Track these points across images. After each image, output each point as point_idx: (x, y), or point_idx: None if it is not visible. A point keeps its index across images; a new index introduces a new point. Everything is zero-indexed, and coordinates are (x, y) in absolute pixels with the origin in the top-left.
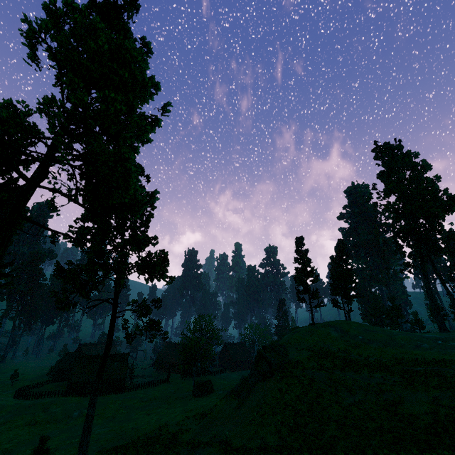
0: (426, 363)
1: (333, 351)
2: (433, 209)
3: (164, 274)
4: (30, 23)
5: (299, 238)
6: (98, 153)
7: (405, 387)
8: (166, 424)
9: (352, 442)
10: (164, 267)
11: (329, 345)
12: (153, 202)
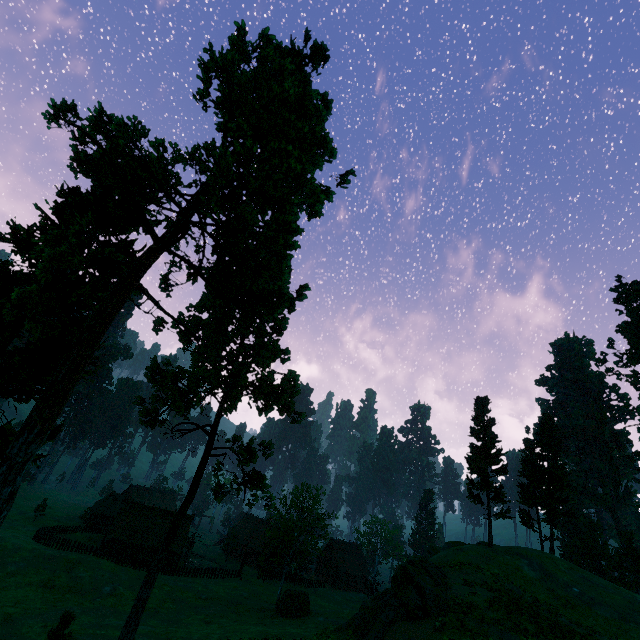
0: None
1: (528, 602)
2: None
3: (291, 406)
4: (213, 53)
5: (482, 399)
6: (247, 221)
7: None
8: None
9: None
10: None
11: (520, 590)
12: (300, 300)
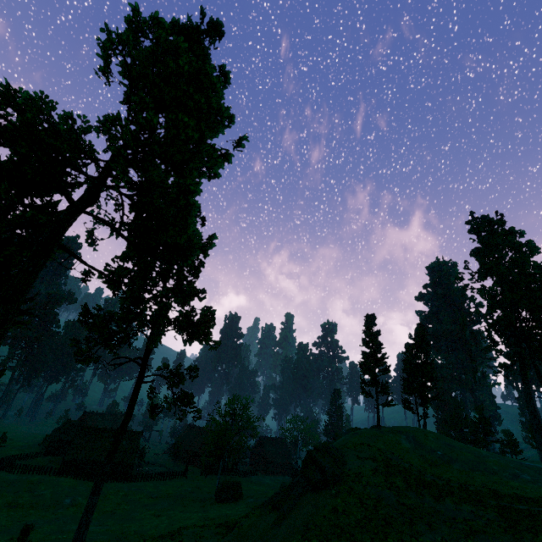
0: (529, 501)
1: (404, 466)
2: (540, 301)
3: (208, 336)
4: (110, 33)
5: (370, 316)
6: (156, 183)
7: (504, 530)
8: (180, 532)
9: None
10: (208, 328)
11: (399, 458)
12: (209, 248)
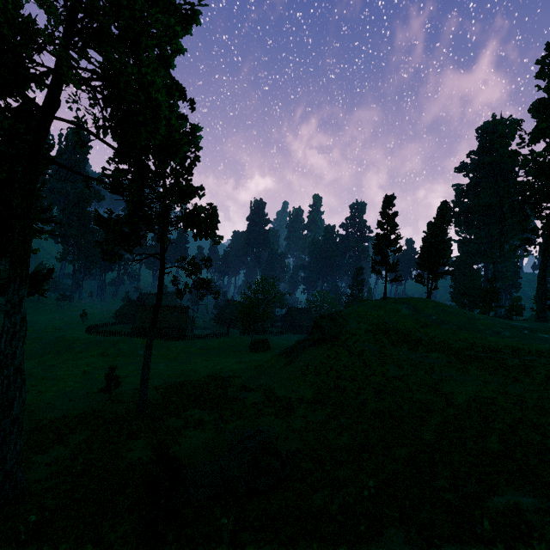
0: (497, 351)
1: (398, 328)
2: None
3: (212, 232)
4: None
5: (389, 197)
6: (118, 69)
7: (458, 369)
8: (221, 370)
9: (383, 405)
10: (213, 224)
11: (395, 322)
12: (195, 142)
